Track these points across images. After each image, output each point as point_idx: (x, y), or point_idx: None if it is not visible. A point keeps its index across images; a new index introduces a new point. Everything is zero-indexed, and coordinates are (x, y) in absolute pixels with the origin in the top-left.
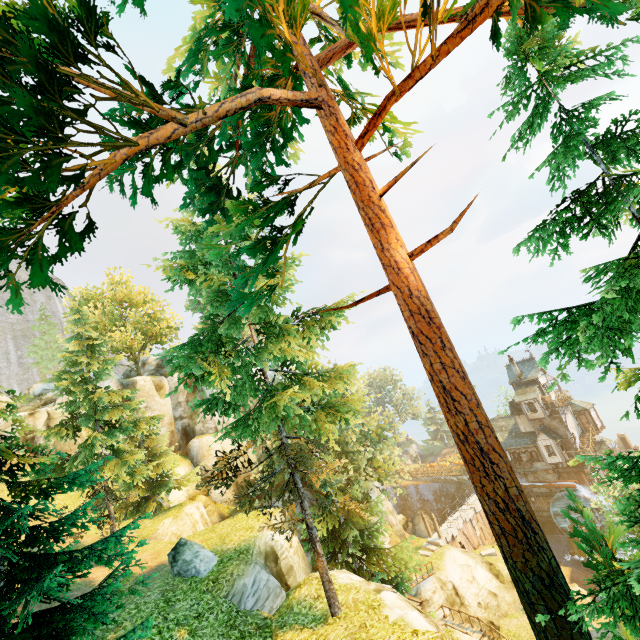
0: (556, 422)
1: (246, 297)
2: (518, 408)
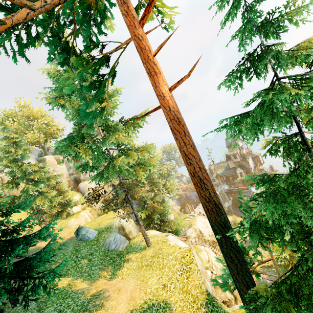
0: (245, 162)
1: (89, 114)
2: (229, 157)
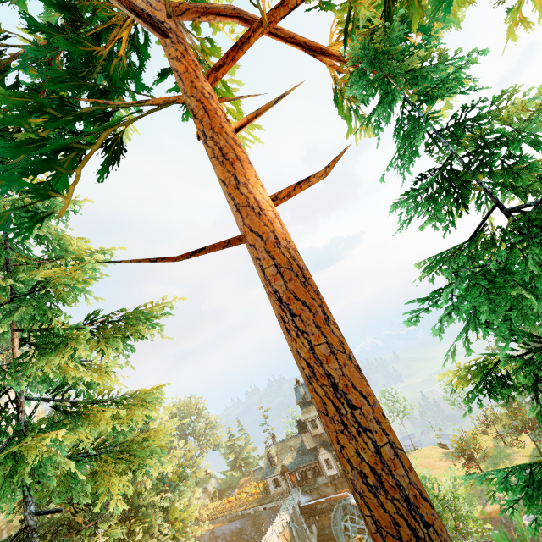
0: None
1: None
2: (304, 426)
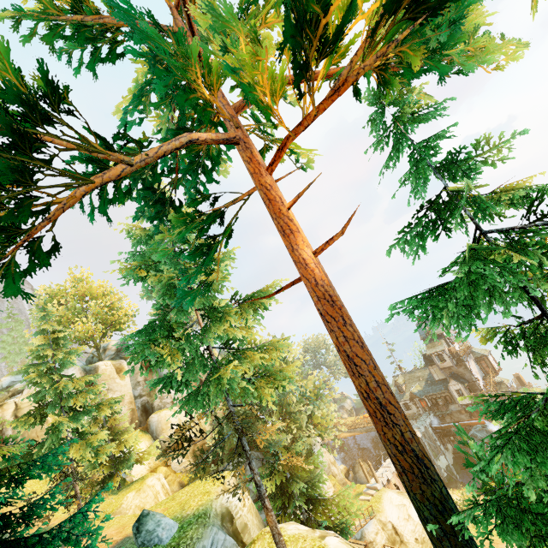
0: (462, 369)
1: (188, 294)
2: (430, 359)
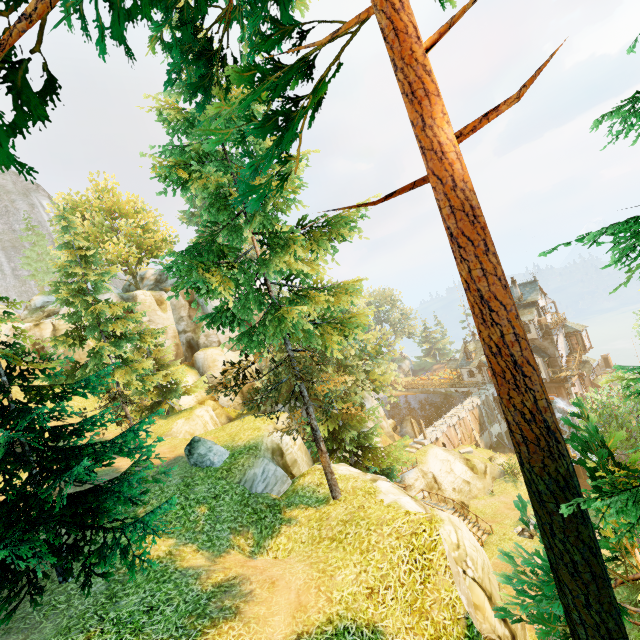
0: (547, 343)
1: (253, 190)
2: None
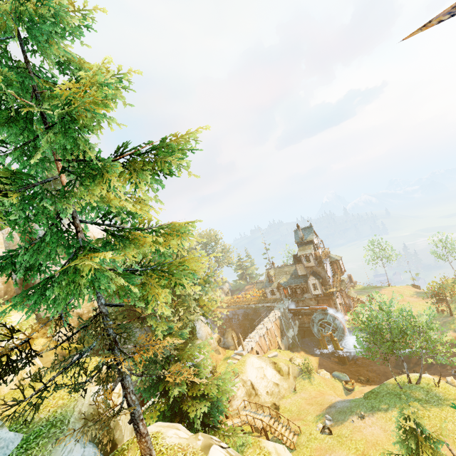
0: (320, 268)
1: None
2: (298, 259)
